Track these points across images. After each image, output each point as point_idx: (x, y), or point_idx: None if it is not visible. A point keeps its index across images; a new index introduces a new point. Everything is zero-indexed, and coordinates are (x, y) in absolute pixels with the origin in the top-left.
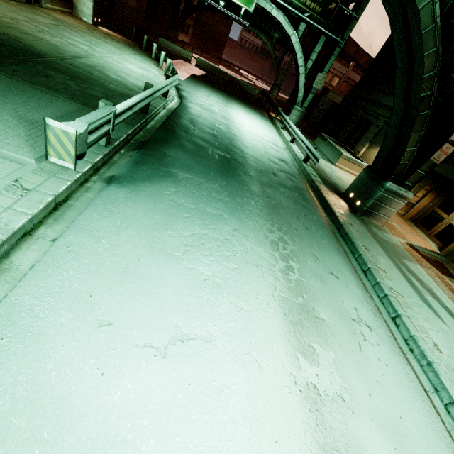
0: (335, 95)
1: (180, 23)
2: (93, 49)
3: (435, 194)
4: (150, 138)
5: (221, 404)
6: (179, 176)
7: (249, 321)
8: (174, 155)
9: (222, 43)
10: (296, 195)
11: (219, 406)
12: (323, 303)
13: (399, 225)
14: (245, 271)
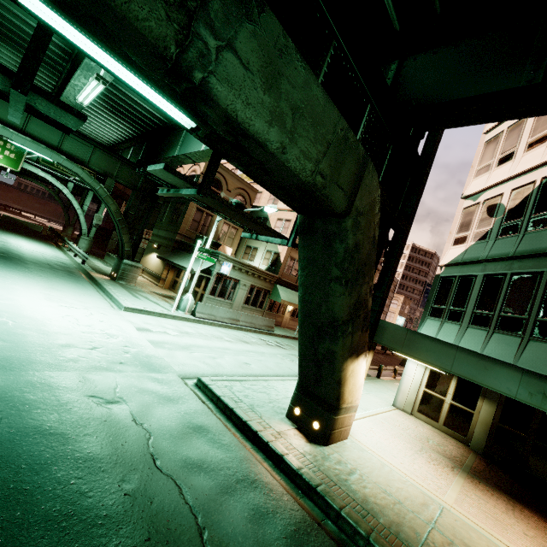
0: None
1: None
2: None
3: (173, 271)
4: None
5: (4, 288)
6: None
7: (18, 284)
8: None
9: None
10: (65, 272)
11: (3, 288)
12: (65, 289)
13: (152, 288)
14: (17, 278)
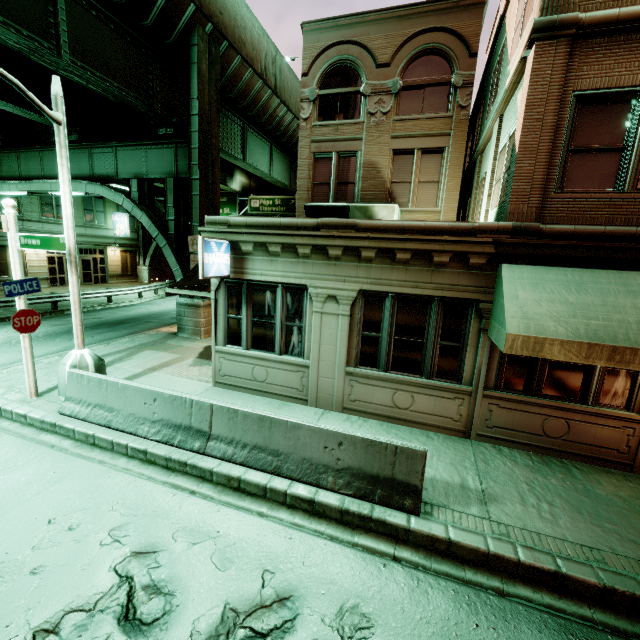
0: None
1: None
2: None
3: None
4: None
5: None
6: (7, 327)
7: None
8: None
9: None
10: (120, 330)
11: None
12: None
13: None
14: None
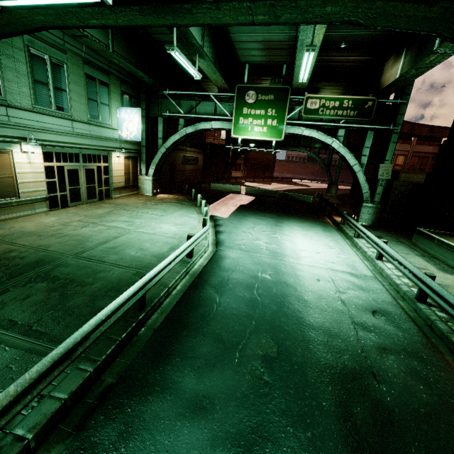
0: (411, 174)
1: (231, 166)
2: (133, 223)
3: None
4: (125, 372)
5: None
6: None
7: None
8: (149, 419)
9: (271, 166)
10: None
11: None
12: None
13: None
14: None
